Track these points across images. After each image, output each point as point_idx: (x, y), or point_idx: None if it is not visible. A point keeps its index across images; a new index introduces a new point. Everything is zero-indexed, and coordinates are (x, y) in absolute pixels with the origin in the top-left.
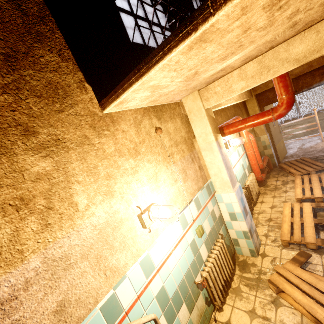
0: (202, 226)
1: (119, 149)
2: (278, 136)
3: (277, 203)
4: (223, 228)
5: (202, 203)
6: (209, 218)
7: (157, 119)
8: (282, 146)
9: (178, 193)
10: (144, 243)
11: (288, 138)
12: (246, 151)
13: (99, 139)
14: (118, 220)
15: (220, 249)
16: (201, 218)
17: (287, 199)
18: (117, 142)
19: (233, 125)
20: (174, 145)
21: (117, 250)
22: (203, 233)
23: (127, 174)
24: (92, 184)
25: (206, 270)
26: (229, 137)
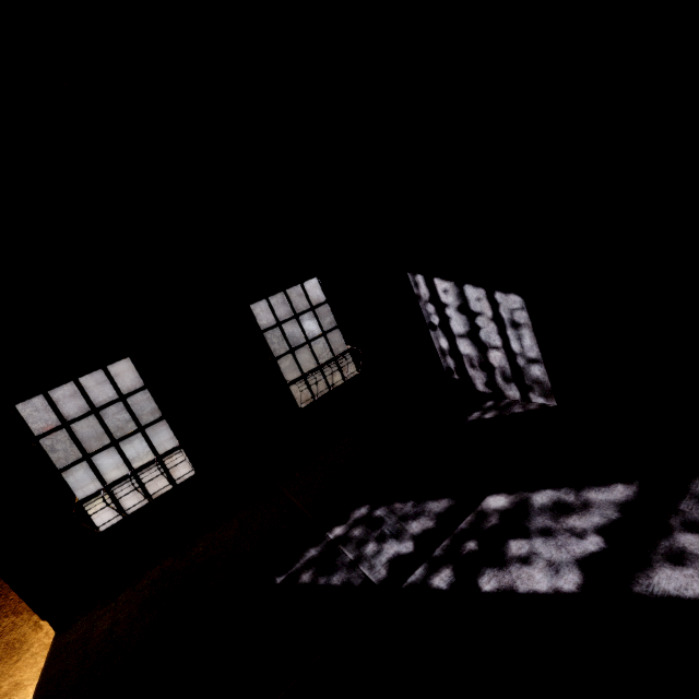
0: None
1: None
2: None
3: None
4: None
5: None
6: None
7: None
8: None
9: None
10: None
11: None
12: None
13: None
14: None
15: None
16: None
17: None
18: None
19: None
20: None
21: None
22: None
23: None
24: None
25: None
26: None
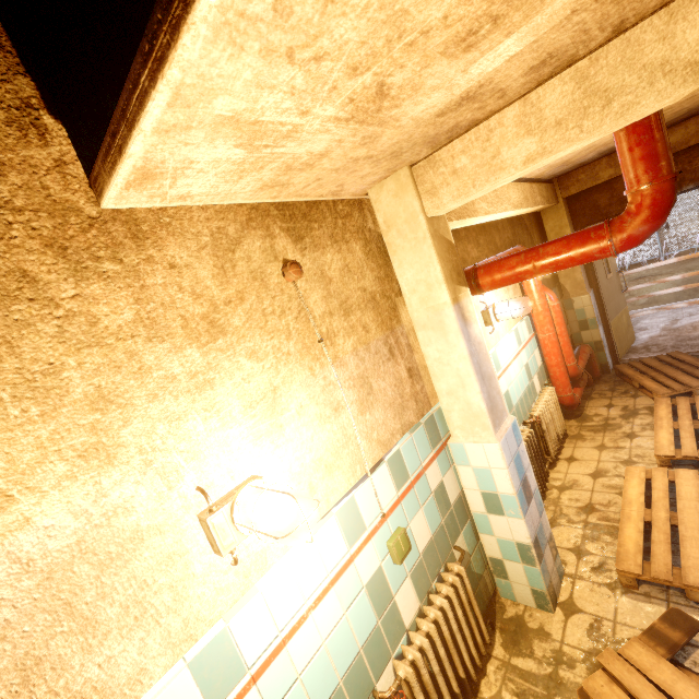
0: (406, 532)
1: (153, 317)
2: (615, 299)
3: (609, 464)
4: (467, 529)
5: (412, 467)
6: (430, 506)
7: (290, 240)
8: (624, 323)
9: (343, 443)
10: (215, 597)
11: (637, 305)
12: (537, 333)
13: (78, 285)
14: (125, 535)
15: (454, 595)
16: (405, 508)
17: (635, 456)
18: (147, 297)
19: (503, 265)
20: (339, 310)
21: (111, 633)
22: (407, 551)
23: (173, 393)
24: (34, 424)
25: (410, 658)
26: (496, 298)
